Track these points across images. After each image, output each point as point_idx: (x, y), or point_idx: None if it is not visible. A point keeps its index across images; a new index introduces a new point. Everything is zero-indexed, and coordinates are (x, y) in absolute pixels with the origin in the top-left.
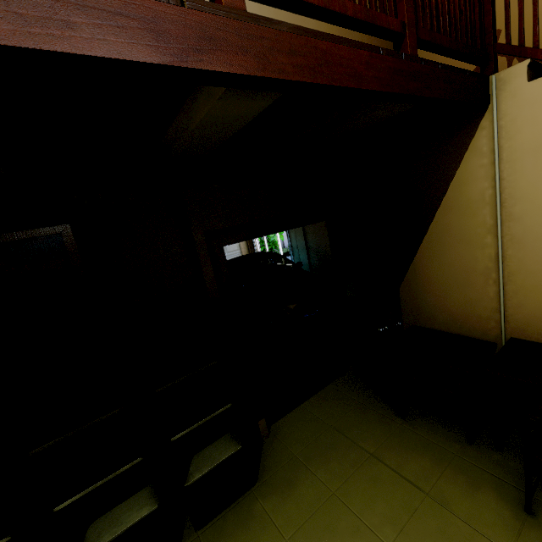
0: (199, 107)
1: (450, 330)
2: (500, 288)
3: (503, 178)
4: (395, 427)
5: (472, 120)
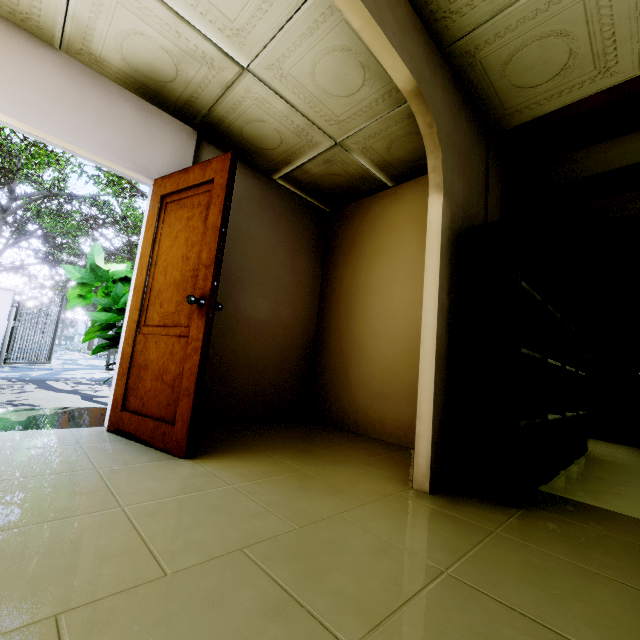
0: None
1: None
2: None
3: None
4: None
5: None
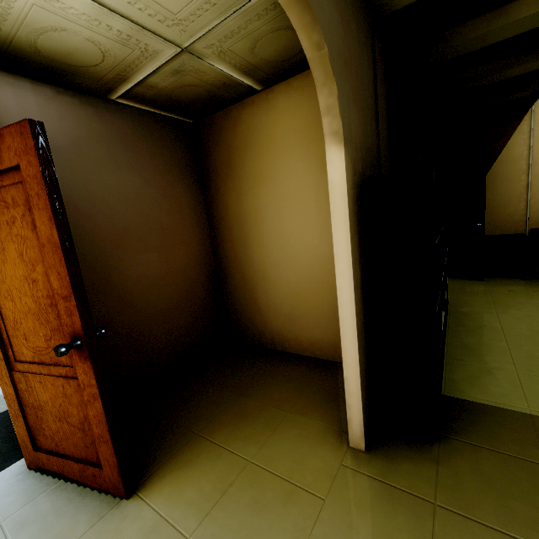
0: (524, 60)
1: (494, 234)
2: (528, 202)
3: (533, 145)
4: (484, 283)
5: (520, 116)
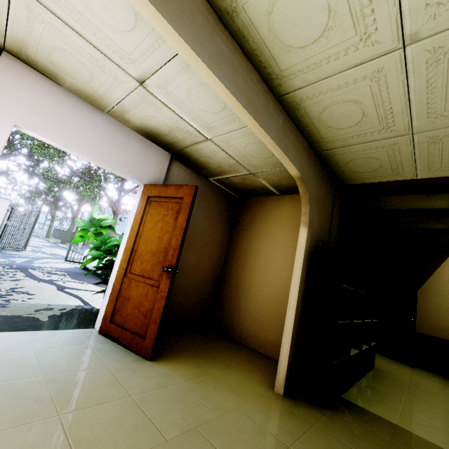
0: (431, 221)
1: (426, 333)
2: None
3: None
4: (413, 369)
5: (446, 254)
